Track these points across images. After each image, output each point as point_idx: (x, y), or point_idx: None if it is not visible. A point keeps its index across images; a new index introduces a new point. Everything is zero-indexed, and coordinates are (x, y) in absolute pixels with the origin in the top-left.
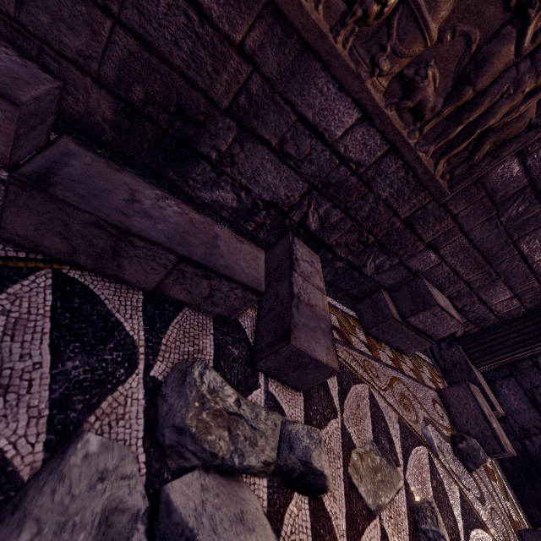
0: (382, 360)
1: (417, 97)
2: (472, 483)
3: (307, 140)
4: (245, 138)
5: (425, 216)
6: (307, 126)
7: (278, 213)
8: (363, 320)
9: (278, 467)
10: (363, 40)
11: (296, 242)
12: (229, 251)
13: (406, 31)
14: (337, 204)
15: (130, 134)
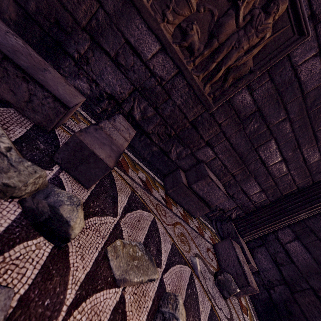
0: (173, 211)
1: (189, 40)
2: (225, 306)
3: (131, 57)
4: (95, 48)
5: (203, 122)
6: (131, 47)
7: (116, 103)
8: (166, 186)
9: (31, 209)
10: (158, 1)
11: (120, 116)
12: (53, 79)
13: (179, 0)
14: (151, 103)
15: (25, 31)
